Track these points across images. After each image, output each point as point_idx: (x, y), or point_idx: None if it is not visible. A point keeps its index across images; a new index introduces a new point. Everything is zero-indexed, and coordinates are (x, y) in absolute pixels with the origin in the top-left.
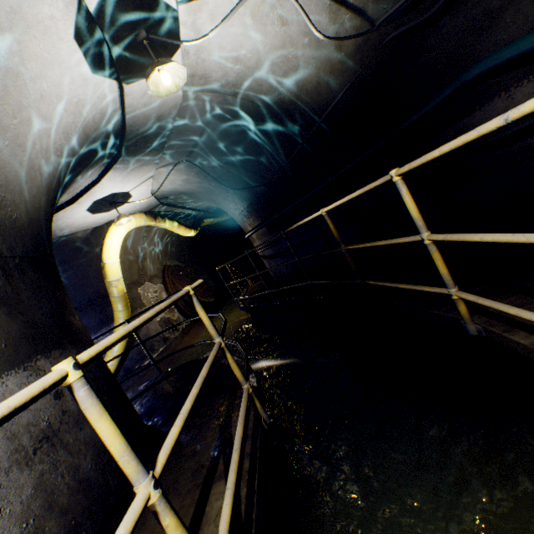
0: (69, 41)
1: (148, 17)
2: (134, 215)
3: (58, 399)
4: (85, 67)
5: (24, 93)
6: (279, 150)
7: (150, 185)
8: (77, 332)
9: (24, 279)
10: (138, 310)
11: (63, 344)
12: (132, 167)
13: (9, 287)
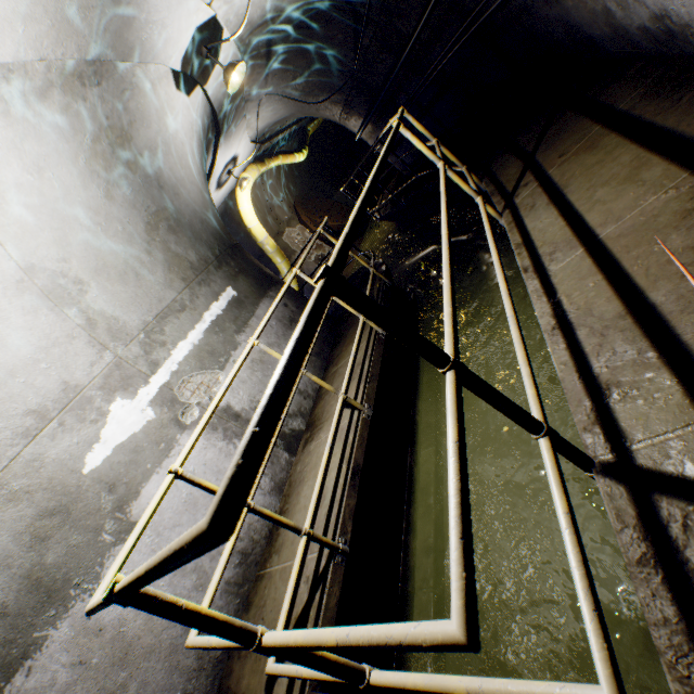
0: (175, 96)
1: (202, 37)
2: (247, 171)
3: (287, 307)
4: (185, 101)
5: (178, 150)
6: (346, 39)
7: (247, 137)
8: (274, 278)
9: (238, 258)
10: (293, 258)
11: (273, 284)
12: (230, 135)
13: (237, 264)
